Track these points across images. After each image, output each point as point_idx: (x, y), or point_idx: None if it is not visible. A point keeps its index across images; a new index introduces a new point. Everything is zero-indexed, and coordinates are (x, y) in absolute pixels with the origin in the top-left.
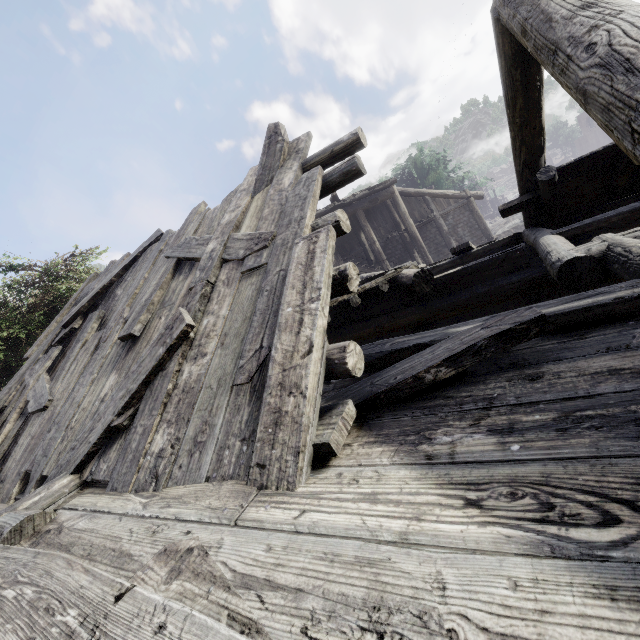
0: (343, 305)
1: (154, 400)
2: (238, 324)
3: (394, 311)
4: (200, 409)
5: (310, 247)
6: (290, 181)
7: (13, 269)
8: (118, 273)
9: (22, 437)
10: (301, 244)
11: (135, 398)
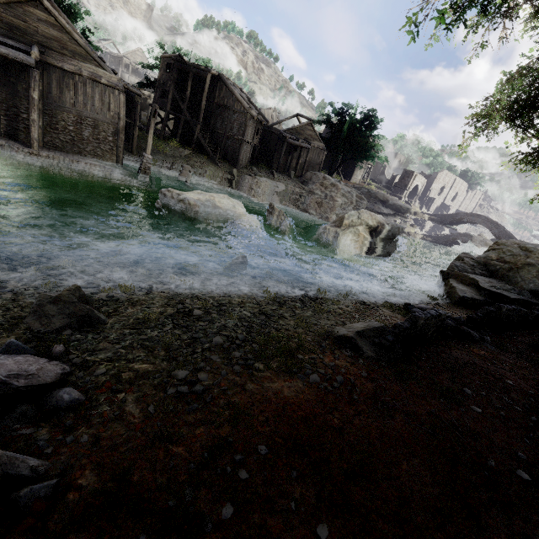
0: None
1: None
2: None
3: None
4: None
5: None
6: None
7: None
8: None
9: None
10: None
11: None
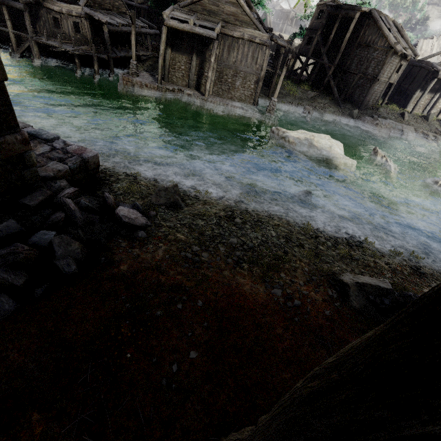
0: None
1: None
2: None
3: None
4: None
5: None
6: None
7: None
8: None
9: None
10: None
11: None
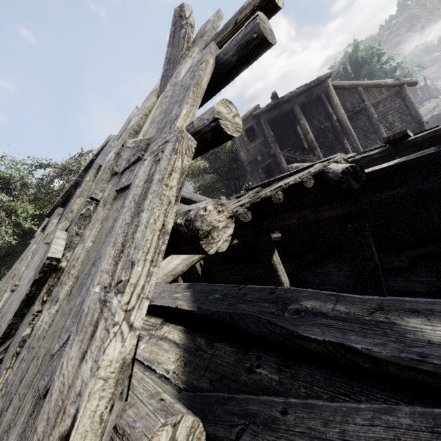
0: (267, 200)
1: (14, 343)
2: (87, 269)
3: (318, 204)
4: (19, 394)
5: (150, 169)
6: (185, 71)
7: (41, 167)
8: (80, 174)
9: (2, 311)
10: (146, 162)
11: (13, 329)
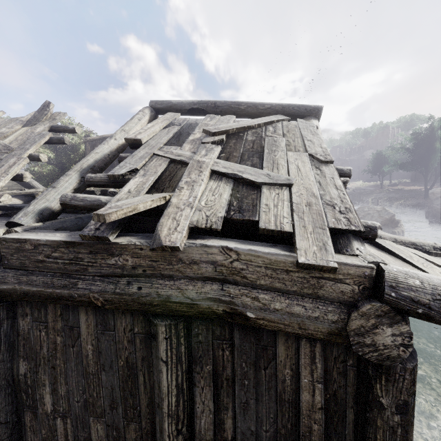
0: None
1: None
2: None
3: None
4: None
5: (16, 161)
6: (39, 131)
7: None
8: None
9: None
10: (14, 159)
11: None
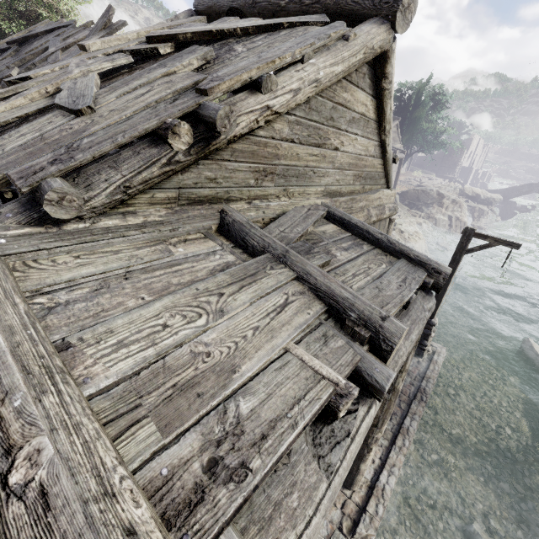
0: None
1: None
2: None
3: None
4: None
5: None
6: None
7: None
8: (42, 32)
9: None
10: None
11: None
